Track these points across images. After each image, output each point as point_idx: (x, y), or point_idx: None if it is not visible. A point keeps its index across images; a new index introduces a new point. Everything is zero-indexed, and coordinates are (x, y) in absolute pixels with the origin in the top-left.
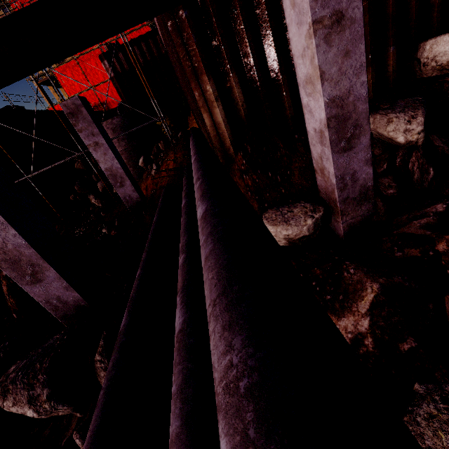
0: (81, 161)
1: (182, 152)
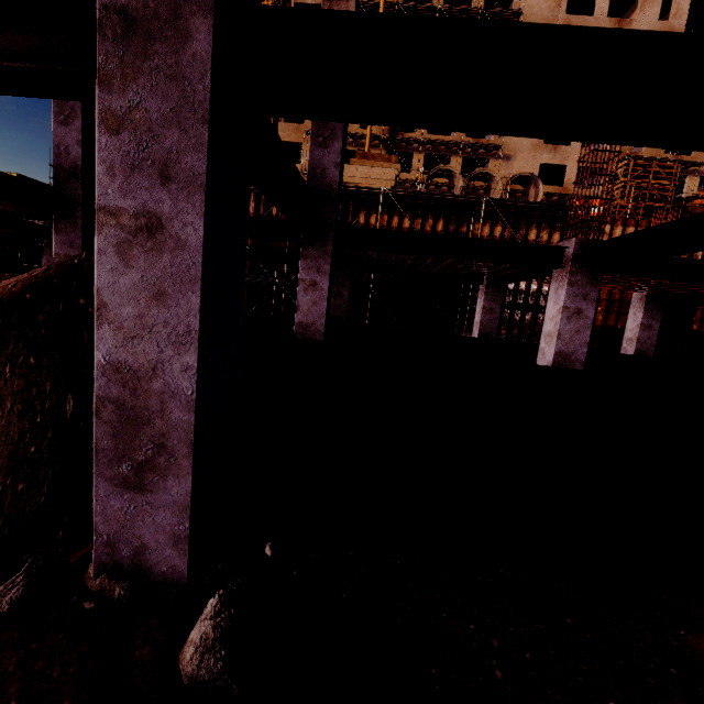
0: None
1: None
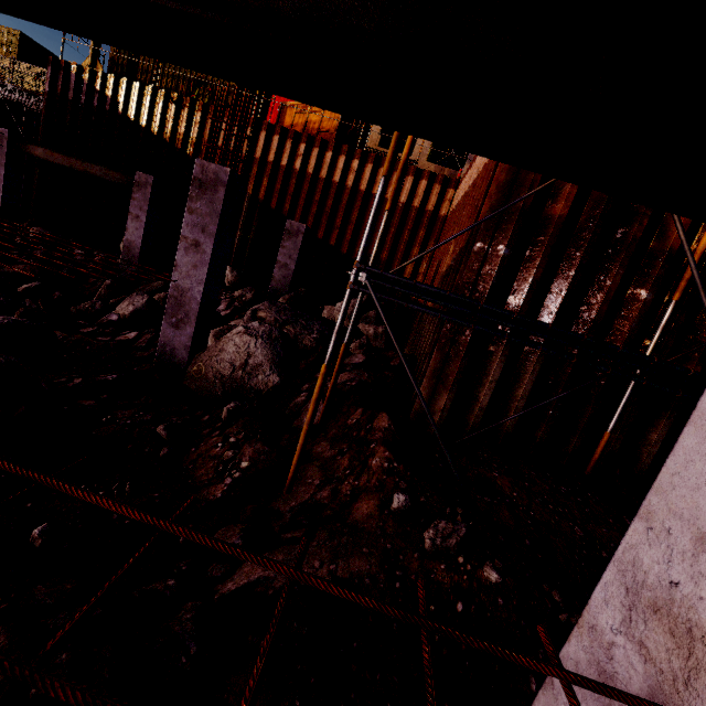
0: None
1: None
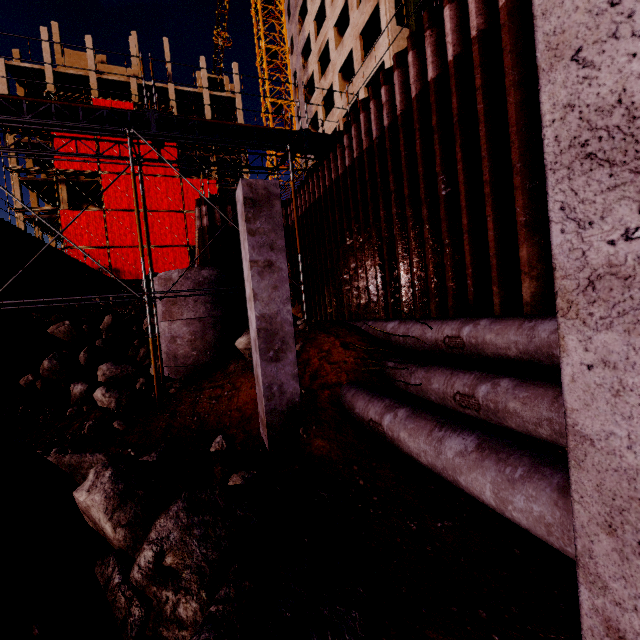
0: (69, 323)
1: (355, 337)
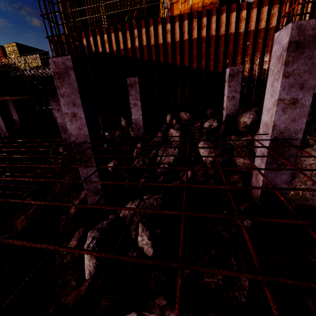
0: None
1: None
